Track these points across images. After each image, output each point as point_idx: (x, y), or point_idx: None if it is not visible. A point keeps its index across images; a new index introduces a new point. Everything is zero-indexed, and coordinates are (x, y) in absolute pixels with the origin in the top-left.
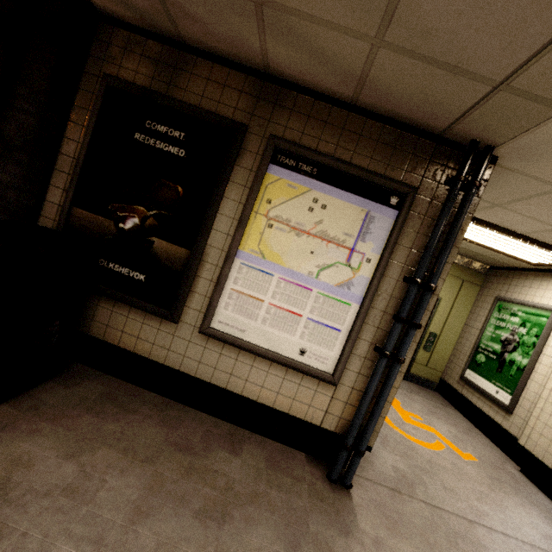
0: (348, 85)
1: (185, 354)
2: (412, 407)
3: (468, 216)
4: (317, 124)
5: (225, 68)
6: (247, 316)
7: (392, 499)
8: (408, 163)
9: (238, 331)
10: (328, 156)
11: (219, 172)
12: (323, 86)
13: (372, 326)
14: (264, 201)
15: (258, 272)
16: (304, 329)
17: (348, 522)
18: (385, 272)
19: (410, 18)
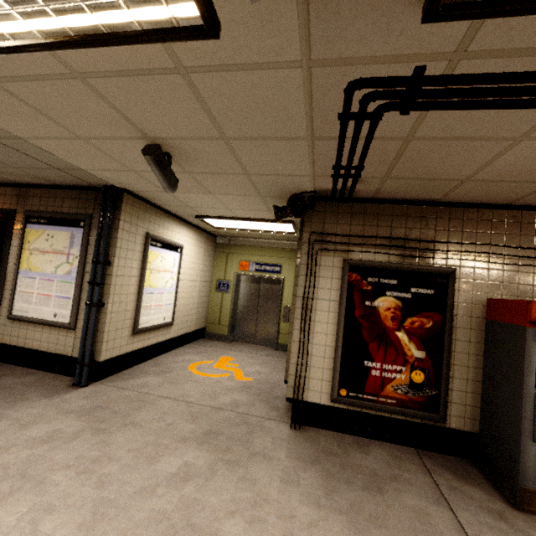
0: (41, 180)
1: (4, 333)
2: (243, 361)
3: (118, 221)
4: (45, 199)
5: (4, 187)
6: (27, 304)
7: (111, 391)
8: (86, 204)
9: (25, 313)
10: (49, 212)
11: (5, 235)
12: (39, 183)
13: (86, 291)
14: (27, 242)
15: (29, 278)
16: (54, 303)
17: (57, 395)
18: (87, 261)
19: (3, 161)
